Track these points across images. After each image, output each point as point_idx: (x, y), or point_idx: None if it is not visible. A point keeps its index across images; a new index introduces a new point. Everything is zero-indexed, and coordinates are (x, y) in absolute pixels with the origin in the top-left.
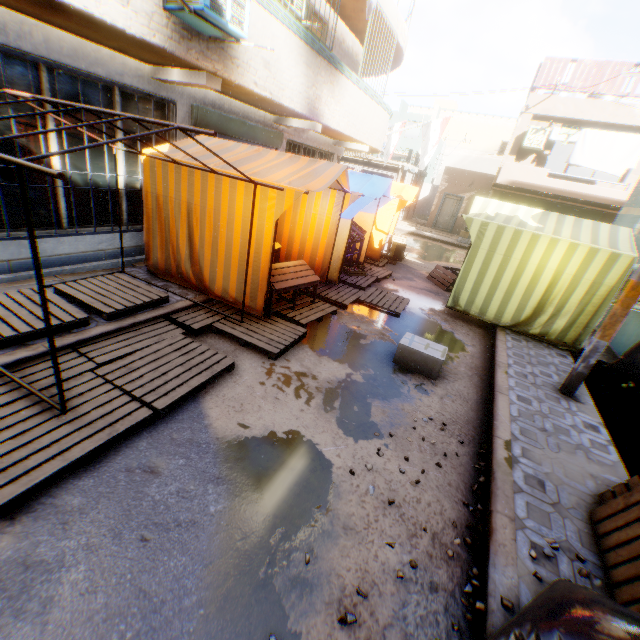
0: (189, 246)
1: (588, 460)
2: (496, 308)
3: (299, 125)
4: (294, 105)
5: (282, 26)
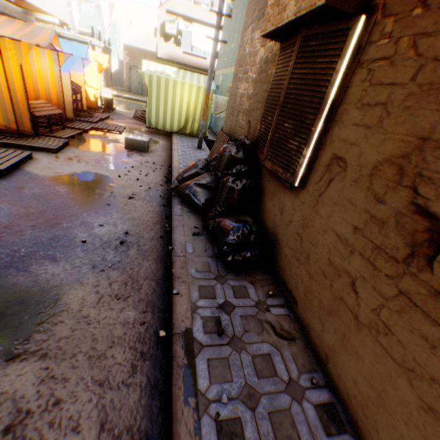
0: None
1: None
2: (170, 123)
3: None
4: None
5: None
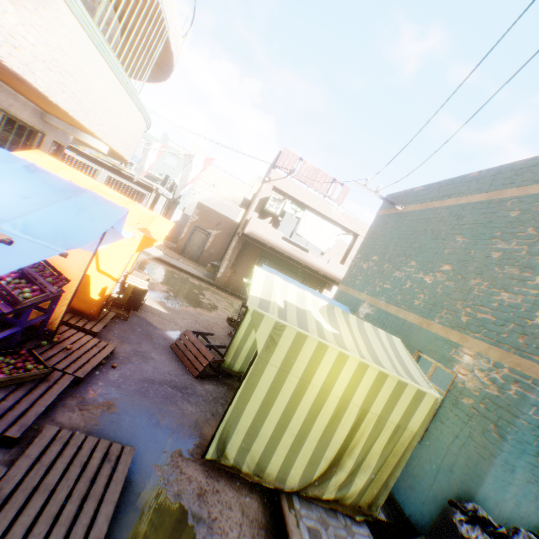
0: None
1: None
2: (282, 459)
3: None
4: None
5: None
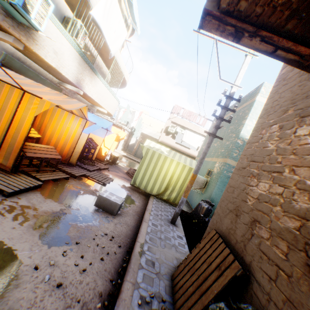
0: None
1: (176, 251)
2: (151, 186)
3: (71, 88)
4: (69, 76)
5: (68, 42)
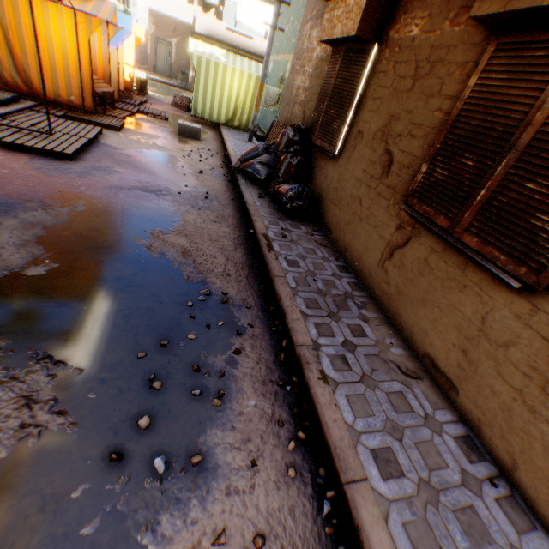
0: (13, 58)
1: None
2: (217, 113)
3: None
4: None
5: None
